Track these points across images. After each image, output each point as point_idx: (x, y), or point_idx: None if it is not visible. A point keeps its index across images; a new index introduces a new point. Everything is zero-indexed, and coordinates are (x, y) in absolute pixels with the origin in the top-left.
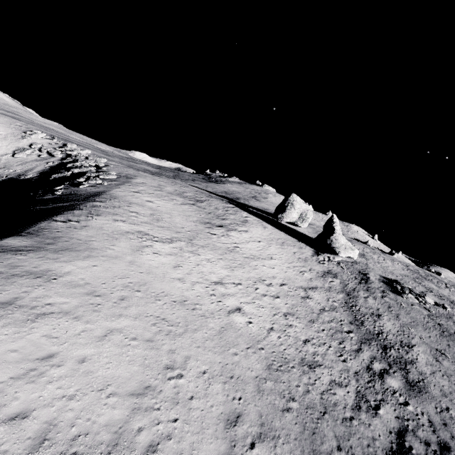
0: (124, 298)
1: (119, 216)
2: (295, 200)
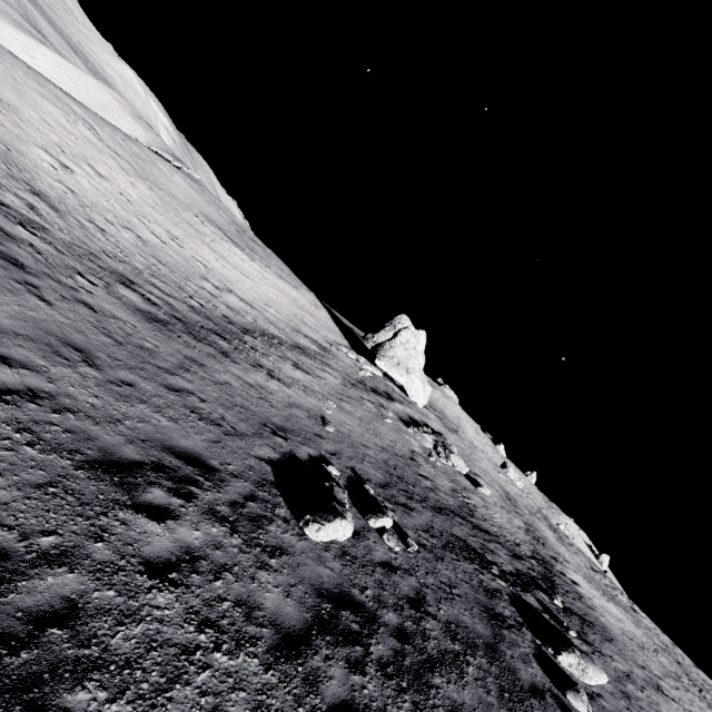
0: None
1: (92, 116)
2: (402, 322)
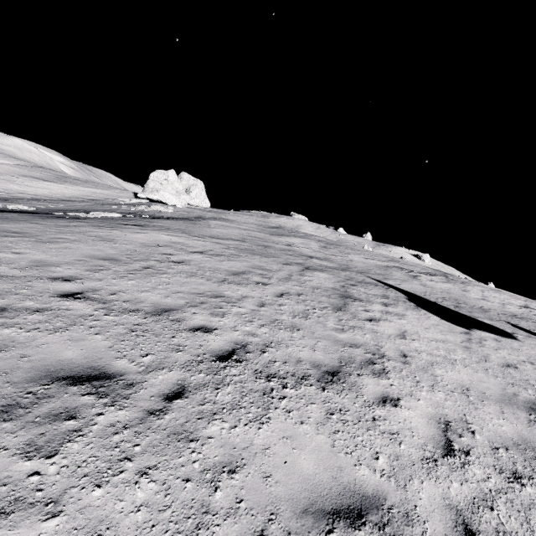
0: None
1: None
2: (182, 177)
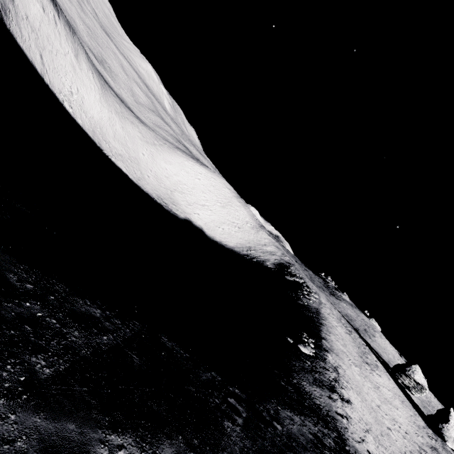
0: (360, 393)
1: (335, 336)
2: (417, 370)
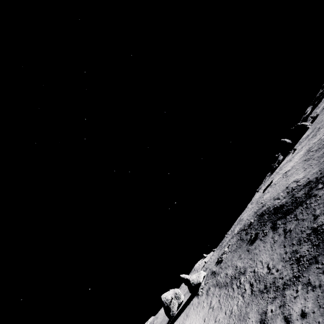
0: None
1: None
2: (165, 296)
